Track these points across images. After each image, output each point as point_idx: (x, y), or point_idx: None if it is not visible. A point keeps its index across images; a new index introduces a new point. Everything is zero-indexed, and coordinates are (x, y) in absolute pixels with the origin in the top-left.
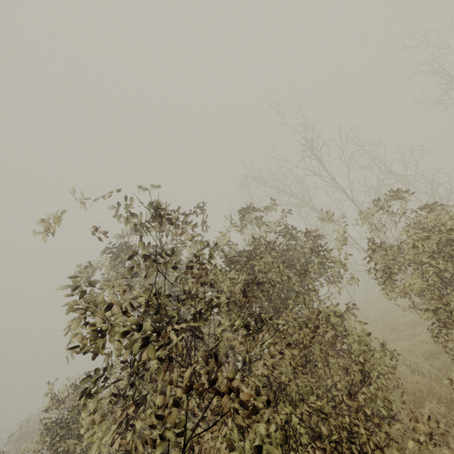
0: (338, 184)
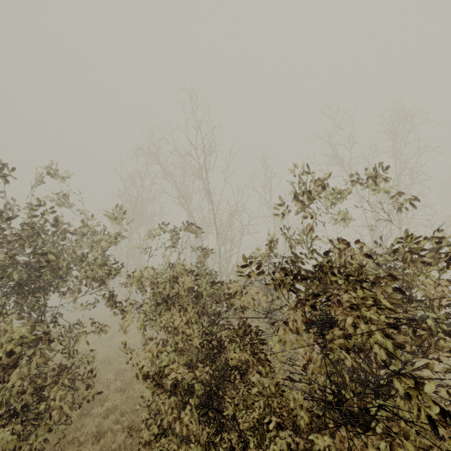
0: (209, 195)
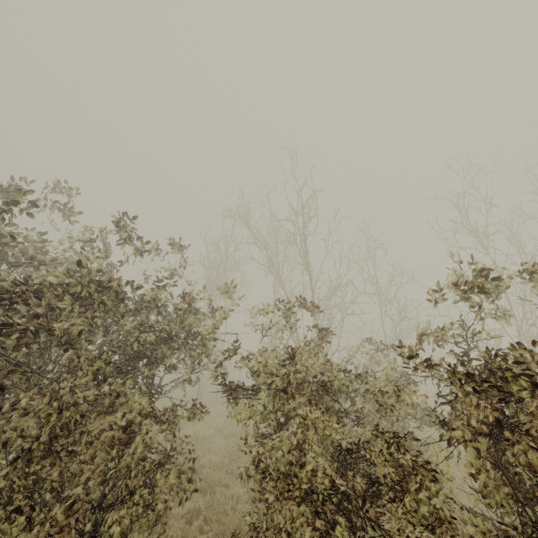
0: (308, 266)
